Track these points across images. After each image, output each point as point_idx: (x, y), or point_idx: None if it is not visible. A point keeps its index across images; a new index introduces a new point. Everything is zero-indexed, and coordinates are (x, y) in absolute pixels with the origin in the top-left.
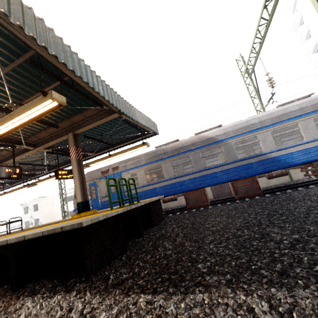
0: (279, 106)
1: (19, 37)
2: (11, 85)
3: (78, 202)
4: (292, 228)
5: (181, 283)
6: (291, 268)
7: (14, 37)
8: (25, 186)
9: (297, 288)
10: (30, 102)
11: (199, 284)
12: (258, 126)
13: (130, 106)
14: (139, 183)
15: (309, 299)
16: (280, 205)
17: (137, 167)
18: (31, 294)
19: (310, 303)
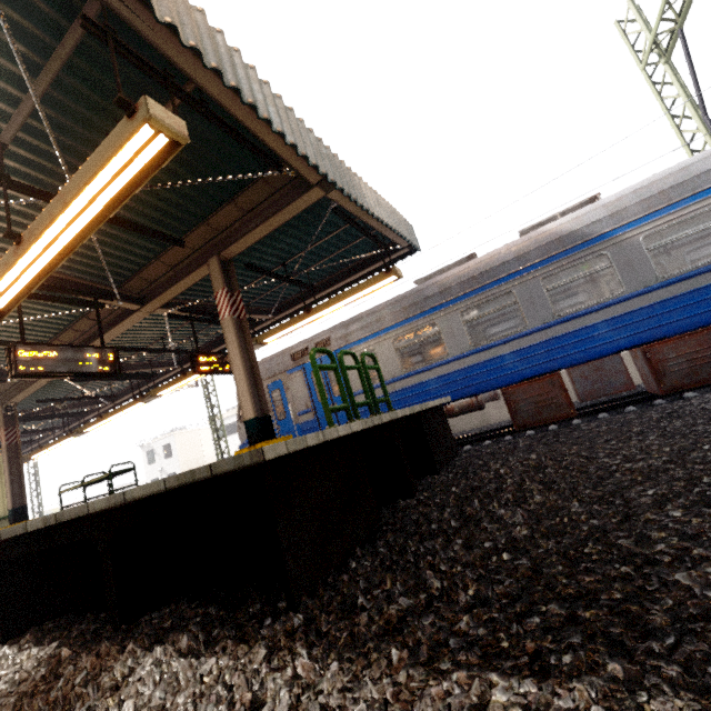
0: None
1: None
2: (63, 133)
3: (248, 419)
4: None
5: (642, 641)
6: None
7: None
8: (137, 399)
9: None
10: (99, 147)
11: None
12: None
13: (348, 171)
14: (384, 372)
15: None
16: None
17: (375, 336)
18: (153, 642)
19: None
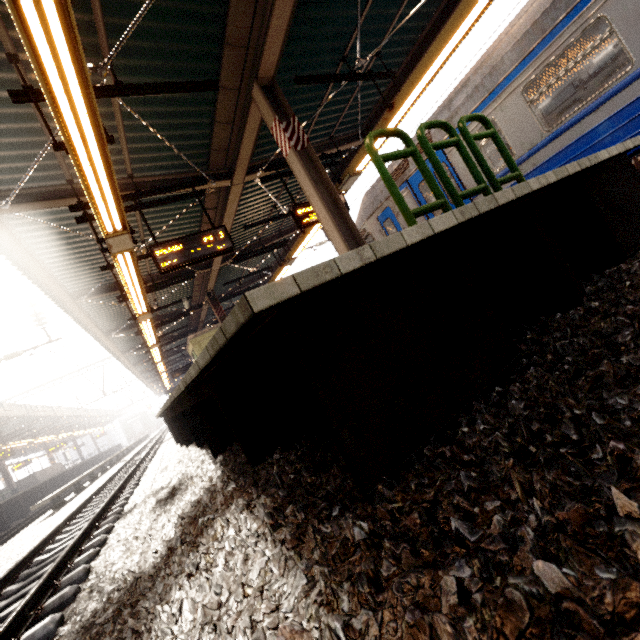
0: None
1: None
2: None
3: None
4: None
5: None
6: None
7: None
8: (282, 265)
9: None
10: None
11: None
12: None
13: None
14: (515, 146)
15: None
16: None
17: (491, 98)
18: (260, 493)
19: None
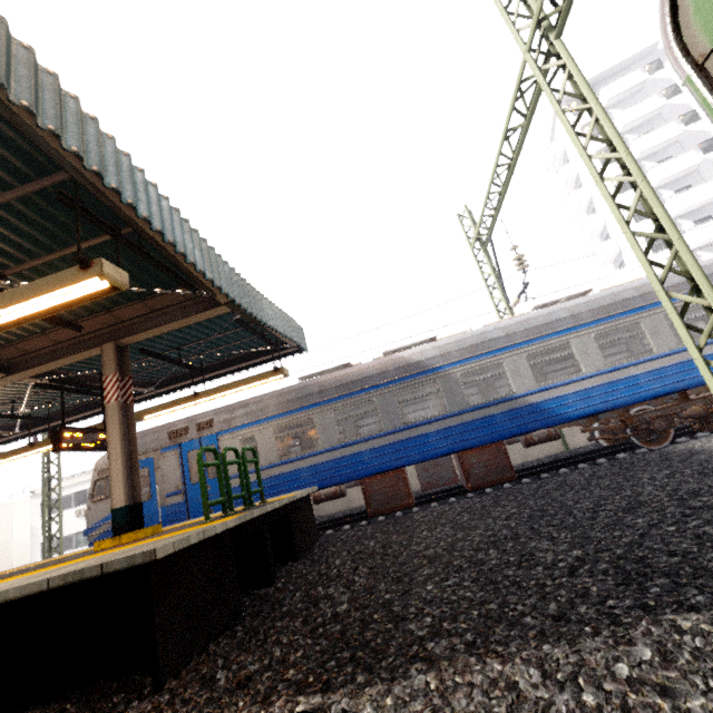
0: (537, 307)
1: (45, 150)
2: None
3: (117, 507)
4: (571, 540)
5: (380, 663)
6: (573, 607)
7: (27, 145)
8: None
9: (583, 637)
10: (44, 279)
11: (416, 659)
12: (503, 343)
13: (253, 291)
14: (262, 458)
15: (601, 652)
16: (549, 499)
17: (257, 423)
18: None
19: (603, 658)
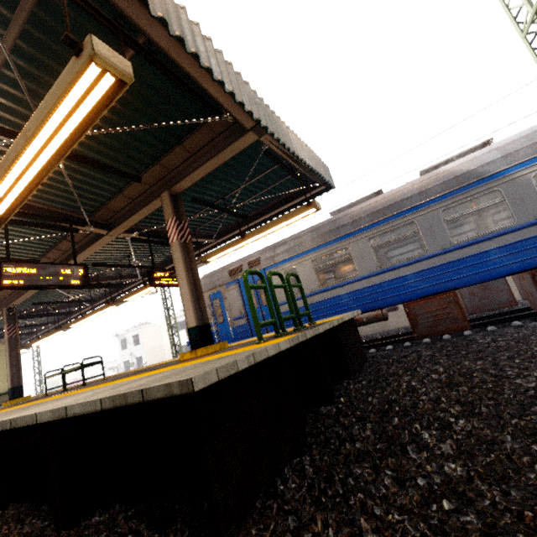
0: None
1: None
2: (34, 83)
3: (190, 327)
4: None
5: None
6: None
7: None
8: (109, 304)
9: None
10: (53, 86)
11: None
12: None
13: (277, 119)
14: (304, 287)
15: None
16: None
17: (296, 257)
18: None
19: None
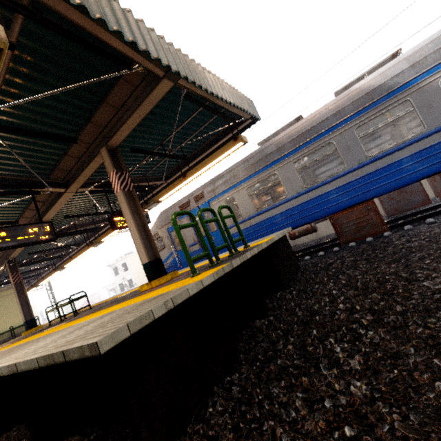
0: None
1: None
2: None
3: (144, 263)
4: None
5: None
6: None
7: None
8: (89, 246)
9: None
10: None
11: None
12: None
13: (192, 62)
14: (243, 213)
15: None
16: None
17: (233, 187)
18: None
19: None
